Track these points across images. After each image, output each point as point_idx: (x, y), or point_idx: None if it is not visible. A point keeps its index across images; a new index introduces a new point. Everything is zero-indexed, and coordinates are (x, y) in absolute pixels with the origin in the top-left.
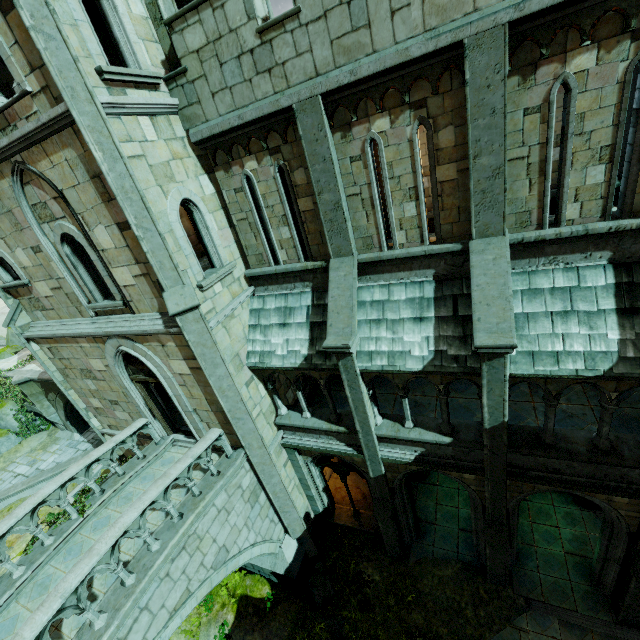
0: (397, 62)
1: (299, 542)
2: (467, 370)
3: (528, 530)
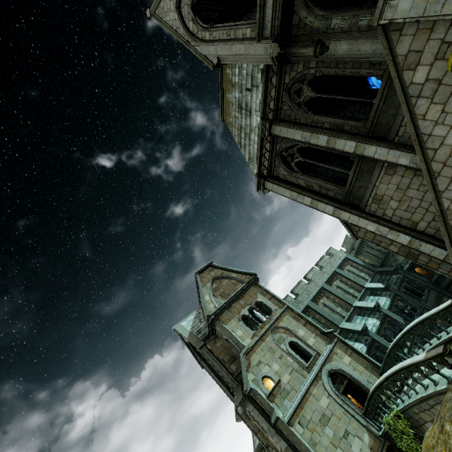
0: (317, 292)
1: None
2: (383, 314)
3: None
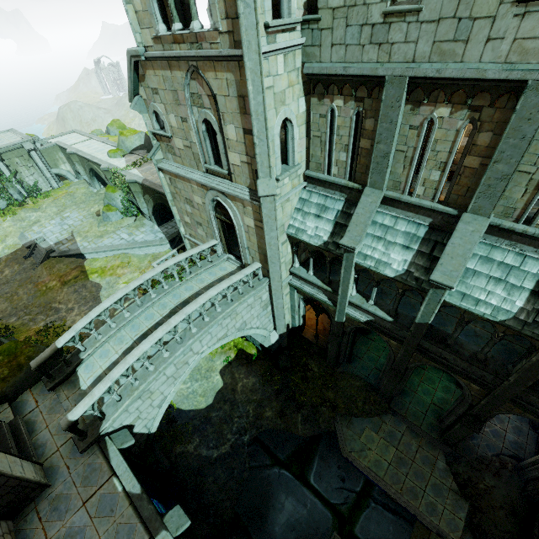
0: (474, 77)
1: (280, 336)
2: (420, 288)
3: (416, 384)
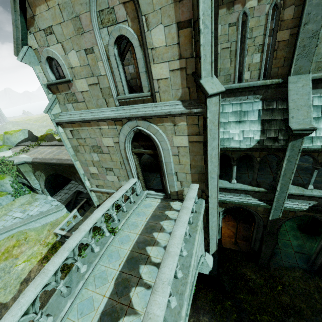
0: None
1: (213, 256)
2: None
3: None
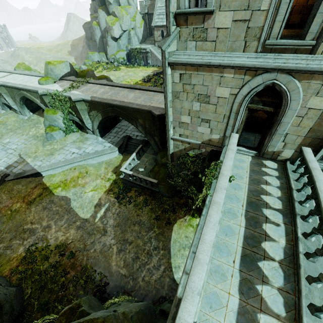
0: None
1: None
2: None
3: None
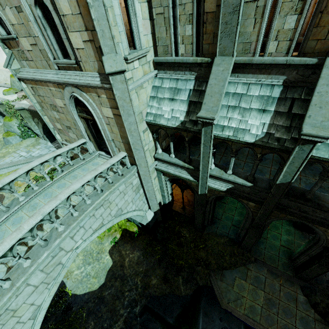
0: None
1: (154, 214)
2: (283, 148)
3: (265, 232)
